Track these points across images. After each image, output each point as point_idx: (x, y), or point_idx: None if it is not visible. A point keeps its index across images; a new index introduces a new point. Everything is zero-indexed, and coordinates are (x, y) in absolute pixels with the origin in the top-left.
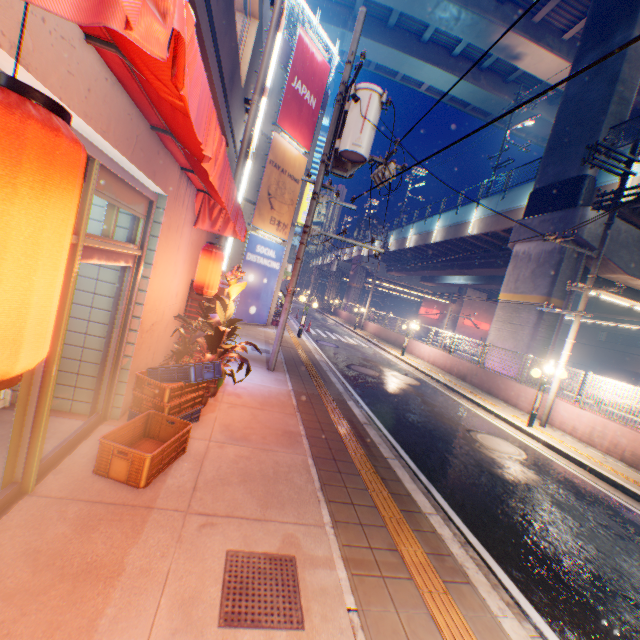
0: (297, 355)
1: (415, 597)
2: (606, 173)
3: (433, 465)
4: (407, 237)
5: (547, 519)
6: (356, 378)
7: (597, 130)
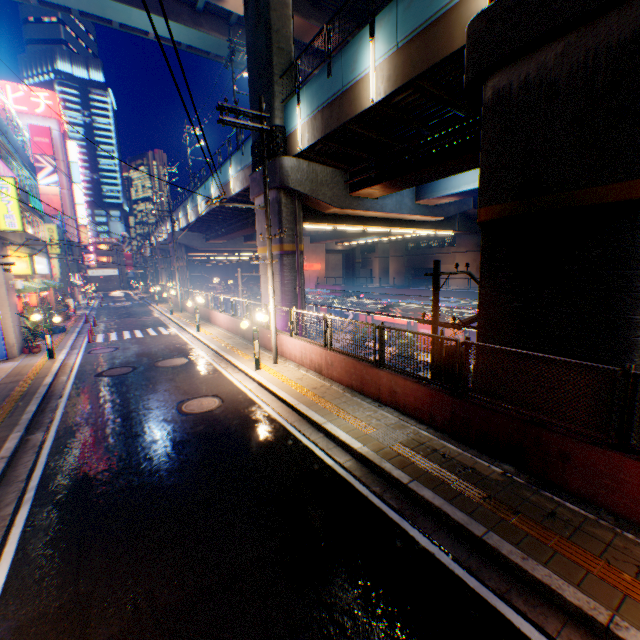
0: (11, 391)
1: None
2: (289, 122)
3: (69, 470)
4: (199, 205)
5: (155, 475)
6: (91, 388)
7: (271, 81)
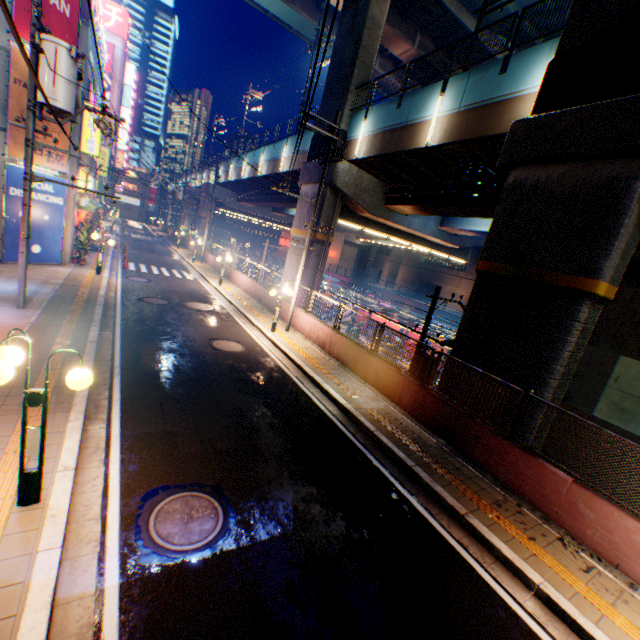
0: (76, 293)
1: (14, 420)
2: (352, 130)
3: (140, 363)
4: (243, 168)
5: (201, 382)
6: (138, 309)
7: (347, 89)
